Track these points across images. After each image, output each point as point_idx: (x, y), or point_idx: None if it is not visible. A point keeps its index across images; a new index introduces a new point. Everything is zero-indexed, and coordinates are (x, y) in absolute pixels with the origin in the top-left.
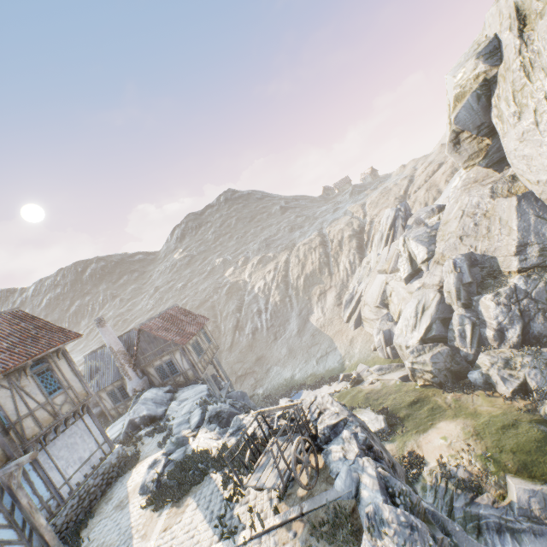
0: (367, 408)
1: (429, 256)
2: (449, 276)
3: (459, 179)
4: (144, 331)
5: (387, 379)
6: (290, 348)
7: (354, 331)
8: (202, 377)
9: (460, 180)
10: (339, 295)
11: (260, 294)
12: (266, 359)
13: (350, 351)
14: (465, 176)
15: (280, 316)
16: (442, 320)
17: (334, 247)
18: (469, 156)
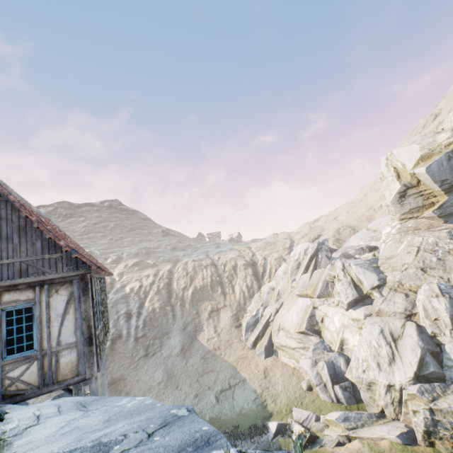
0: None
1: (381, 283)
2: (438, 300)
3: (391, 228)
4: (1, 201)
5: (370, 436)
6: (169, 371)
7: (265, 360)
8: (92, 378)
9: (393, 228)
10: (237, 316)
11: (133, 295)
12: (126, 384)
13: (270, 387)
14: (400, 226)
15: (158, 326)
16: (431, 354)
17: (229, 269)
18: (410, 209)
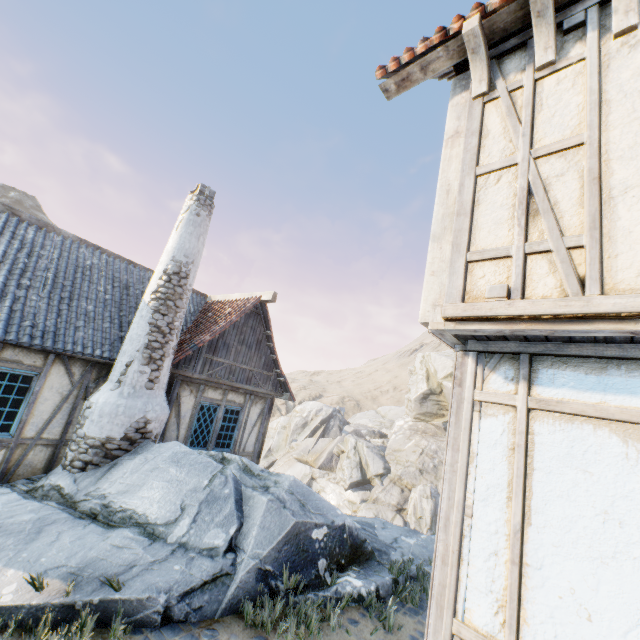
0: None
1: (385, 473)
2: (428, 501)
3: (405, 422)
4: (256, 313)
5: None
6: None
7: None
8: None
9: (406, 423)
10: None
11: None
12: None
13: None
14: (412, 423)
15: None
16: None
17: None
18: (426, 412)
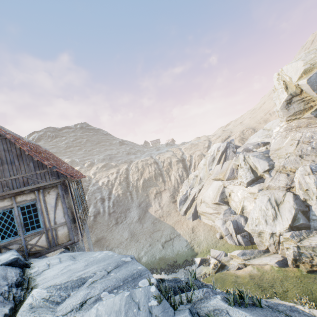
0: (275, 298)
1: (270, 168)
2: (309, 177)
3: (280, 128)
4: (2, 139)
5: (258, 263)
6: (132, 232)
7: (193, 222)
8: (79, 241)
9: (281, 128)
10: (173, 195)
11: (104, 186)
12: (106, 241)
13: (196, 238)
14: (286, 125)
15: (122, 205)
16: (302, 212)
17: (166, 165)
18: (294, 113)
